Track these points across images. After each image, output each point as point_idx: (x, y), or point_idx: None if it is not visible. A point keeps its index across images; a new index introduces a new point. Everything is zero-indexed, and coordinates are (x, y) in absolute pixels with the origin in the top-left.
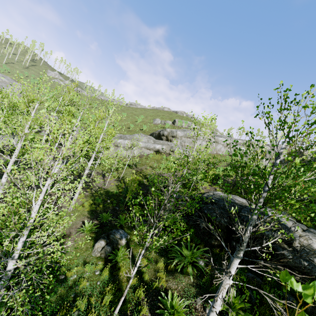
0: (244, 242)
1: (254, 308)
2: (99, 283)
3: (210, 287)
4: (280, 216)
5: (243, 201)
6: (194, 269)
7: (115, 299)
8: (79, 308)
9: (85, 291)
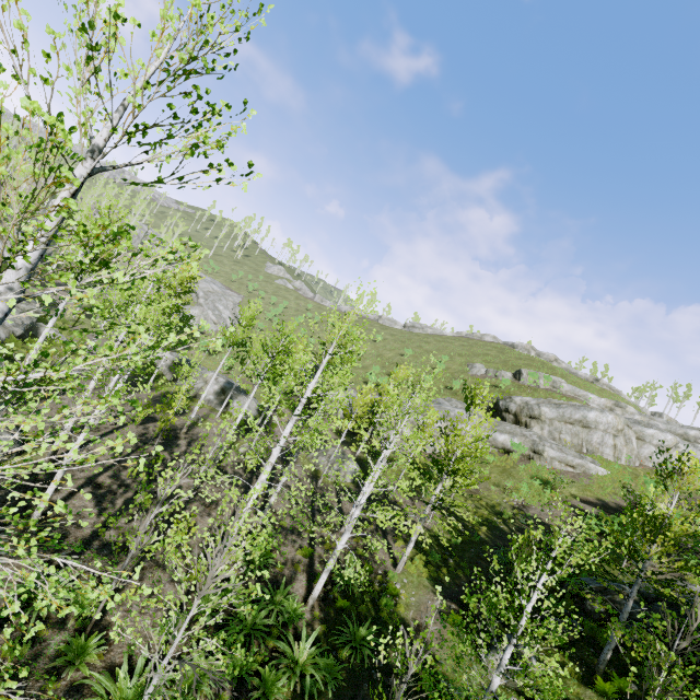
0: None
1: None
2: None
3: None
4: None
5: None
6: None
7: None
8: None
9: None
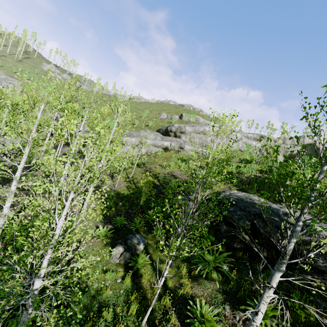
0: (287, 255)
1: (285, 314)
2: (123, 291)
3: (237, 293)
4: None
5: (262, 200)
6: (219, 274)
7: (141, 308)
8: (106, 318)
9: (109, 300)
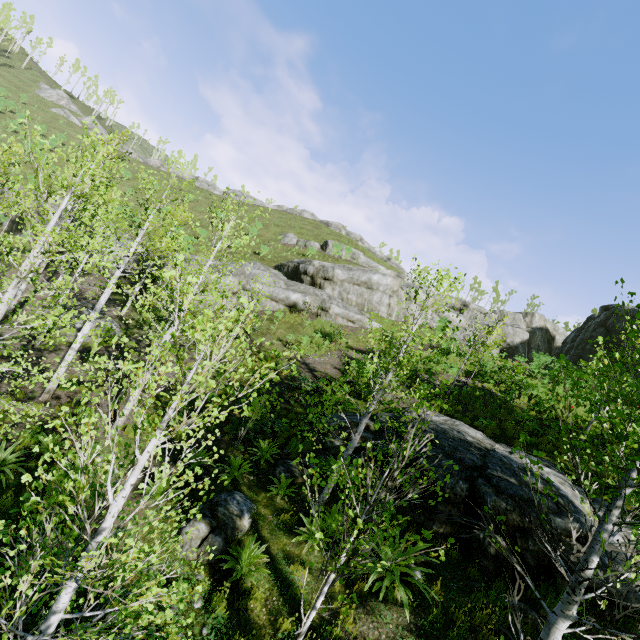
0: (582, 586)
1: None
2: (208, 632)
3: (445, 633)
4: (547, 473)
5: (477, 435)
6: (408, 591)
7: None
8: None
9: None
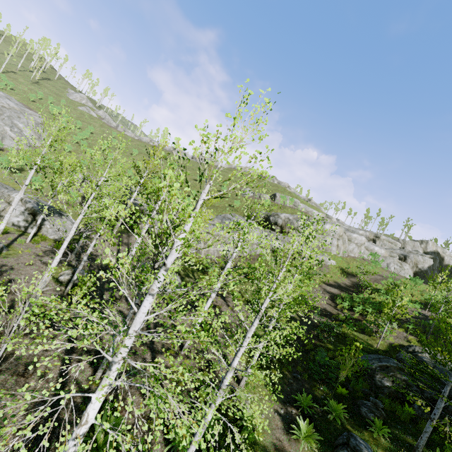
0: None
1: None
2: None
3: None
4: None
5: None
6: None
7: None
8: None
9: None
